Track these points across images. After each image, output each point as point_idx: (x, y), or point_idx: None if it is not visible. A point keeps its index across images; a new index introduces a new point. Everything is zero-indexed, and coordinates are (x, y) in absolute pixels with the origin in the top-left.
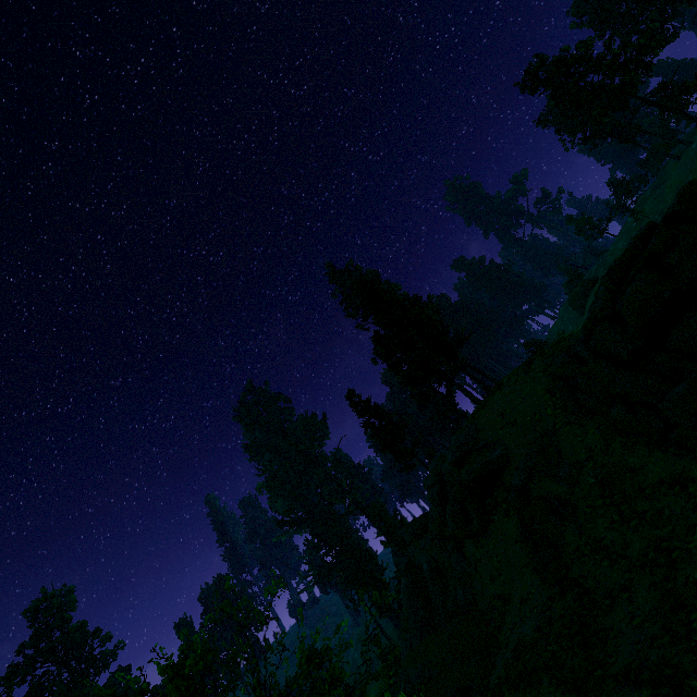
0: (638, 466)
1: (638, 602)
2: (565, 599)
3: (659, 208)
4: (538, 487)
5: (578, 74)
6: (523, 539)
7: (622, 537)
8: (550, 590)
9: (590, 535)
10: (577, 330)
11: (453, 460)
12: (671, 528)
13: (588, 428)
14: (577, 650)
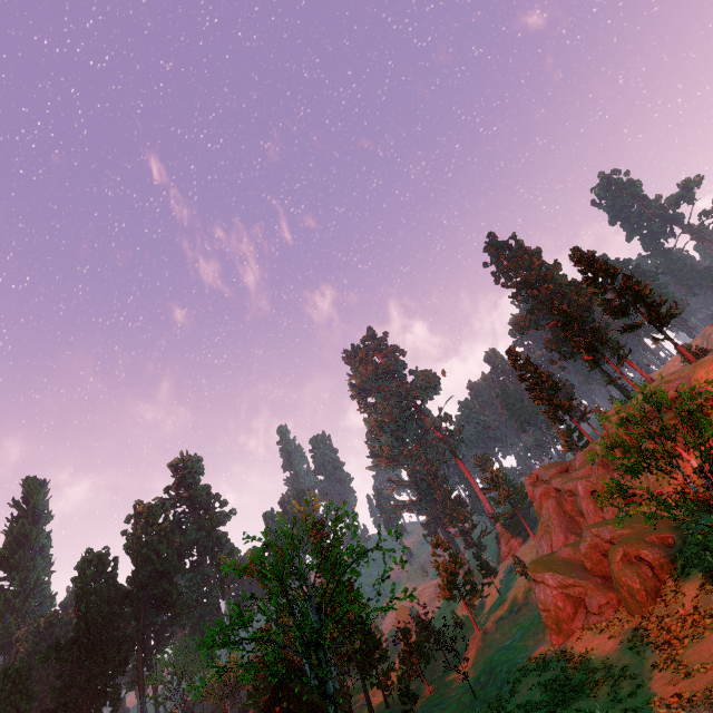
0: None
1: None
2: None
3: None
4: None
5: None
6: None
7: None
8: None
9: None
10: None
11: (669, 397)
12: None
13: None
14: None
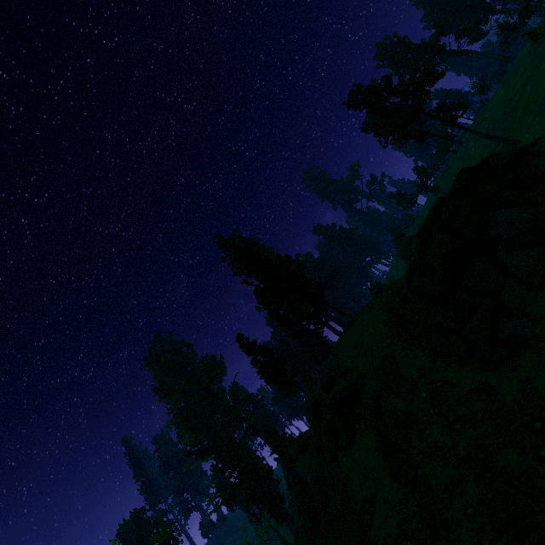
0: (455, 380)
1: (469, 494)
2: (416, 496)
3: (448, 186)
4: (387, 403)
5: (384, 97)
6: (380, 448)
7: (451, 439)
8: (404, 490)
9: (428, 439)
10: (402, 276)
11: (322, 386)
12: (484, 428)
13: (417, 352)
14: (429, 543)
